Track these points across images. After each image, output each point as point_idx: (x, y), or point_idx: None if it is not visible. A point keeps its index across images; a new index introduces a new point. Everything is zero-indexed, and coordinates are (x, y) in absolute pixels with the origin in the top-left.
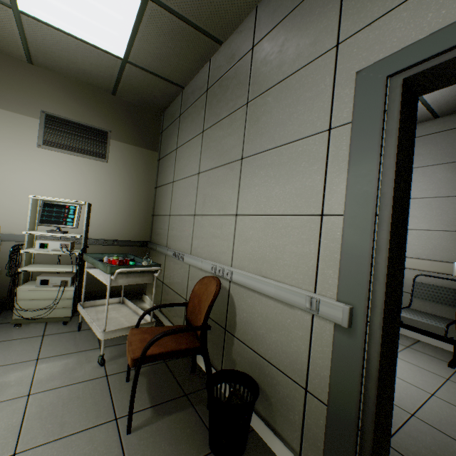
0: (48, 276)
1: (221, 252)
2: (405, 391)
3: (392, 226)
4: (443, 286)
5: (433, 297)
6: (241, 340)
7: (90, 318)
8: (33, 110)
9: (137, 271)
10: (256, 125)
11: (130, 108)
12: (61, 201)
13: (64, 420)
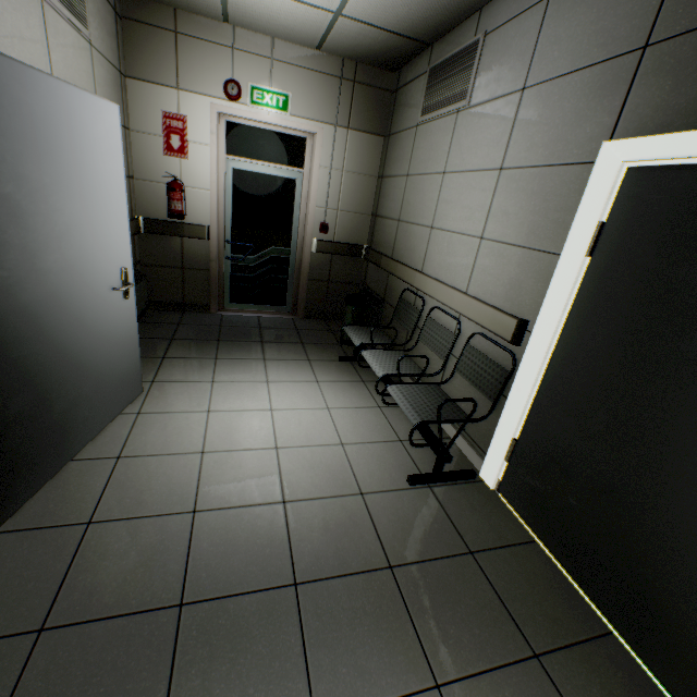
0: None
1: None
2: (250, 487)
3: None
4: (493, 361)
5: (475, 376)
6: None
7: None
8: None
9: None
10: None
11: None
12: None
13: None
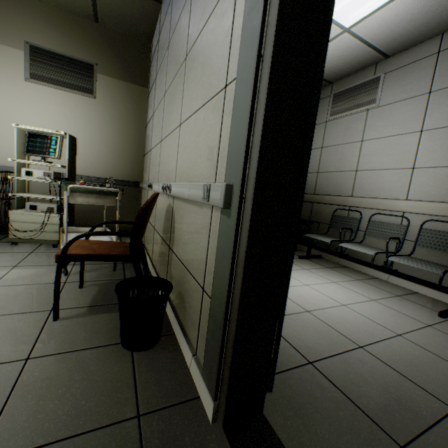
0: (37, 202)
1: (171, 171)
2: (367, 328)
3: (275, 67)
4: None
5: (440, 245)
6: (176, 254)
7: (61, 236)
8: (18, 41)
9: (96, 192)
10: (196, 6)
11: (116, 38)
12: (45, 133)
13: (7, 305)
